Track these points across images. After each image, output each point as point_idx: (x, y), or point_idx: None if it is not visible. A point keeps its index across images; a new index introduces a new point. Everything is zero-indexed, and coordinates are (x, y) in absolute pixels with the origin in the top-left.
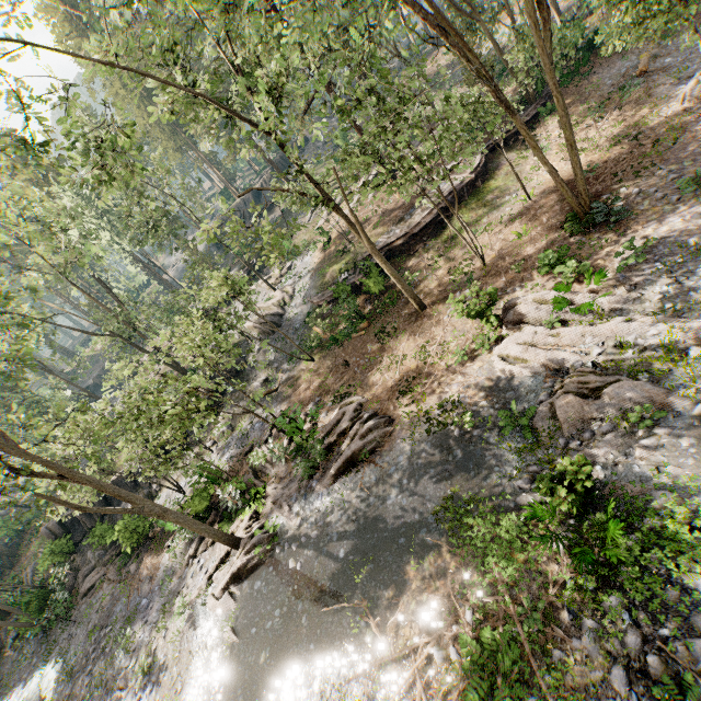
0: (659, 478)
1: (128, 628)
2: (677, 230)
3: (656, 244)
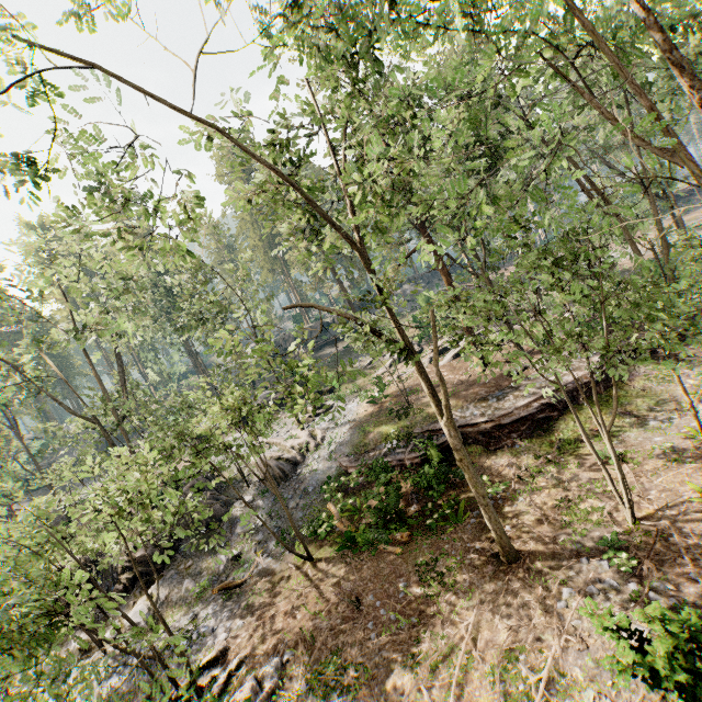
0: None
1: None
2: None
3: None
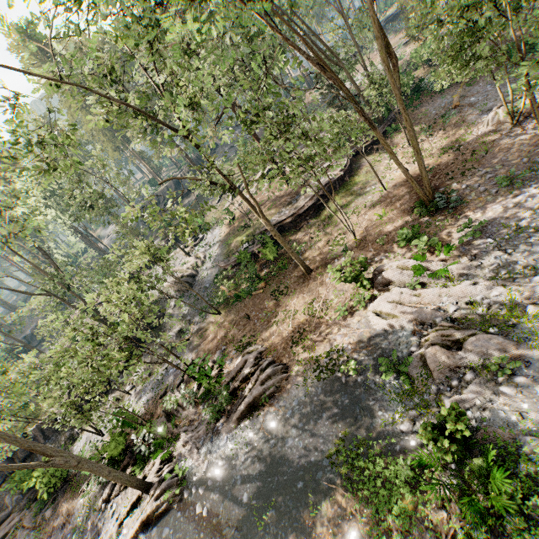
0: (524, 423)
1: None
2: (500, 214)
3: (486, 225)
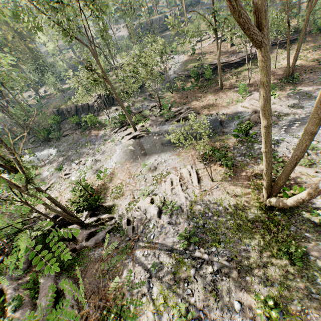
0: None
1: (89, 143)
2: (309, 90)
3: (301, 92)
